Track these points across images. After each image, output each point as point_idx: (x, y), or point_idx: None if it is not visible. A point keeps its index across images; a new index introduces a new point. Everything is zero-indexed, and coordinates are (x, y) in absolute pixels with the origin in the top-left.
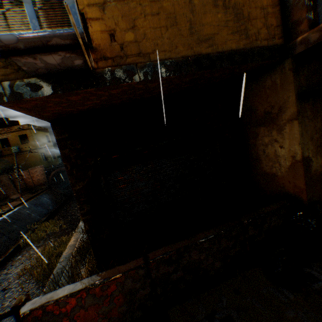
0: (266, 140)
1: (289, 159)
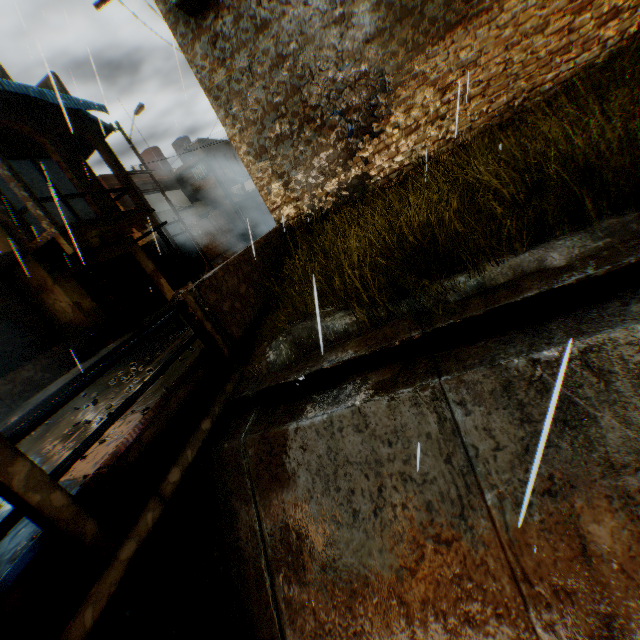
0: (53, 301)
1: (71, 306)
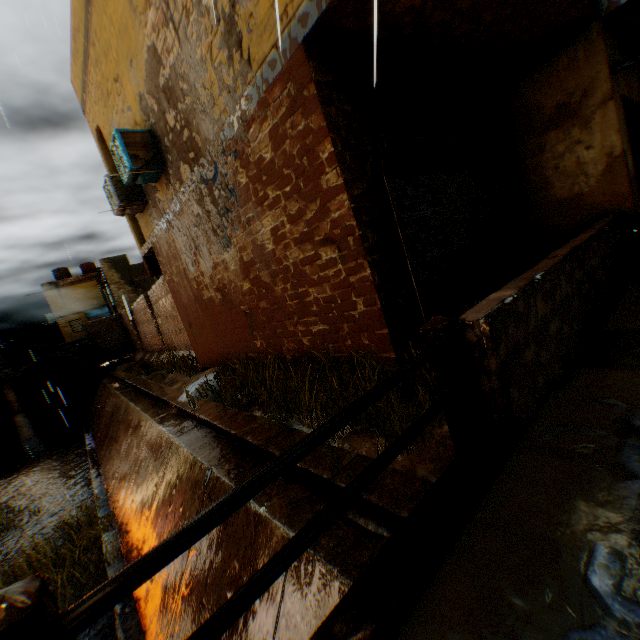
0: (560, 148)
1: (602, 160)
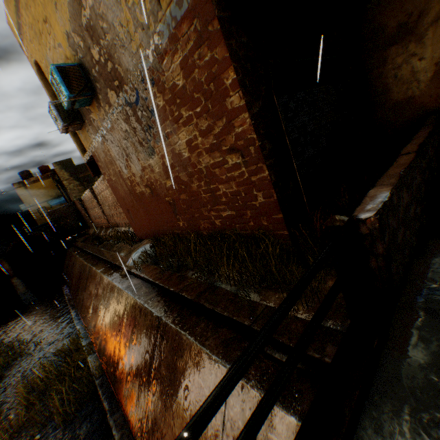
0: (399, 60)
1: (431, 69)
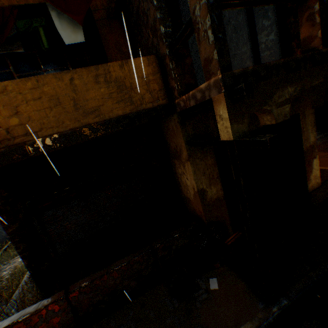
0: (180, 171)
1: (192, 189)
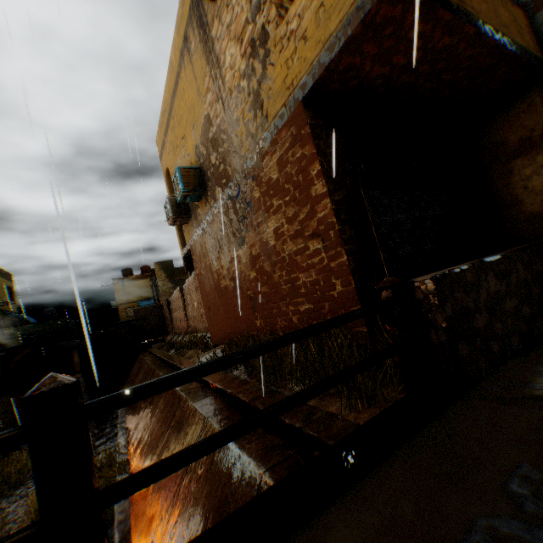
0: (526, 171)
1: None
